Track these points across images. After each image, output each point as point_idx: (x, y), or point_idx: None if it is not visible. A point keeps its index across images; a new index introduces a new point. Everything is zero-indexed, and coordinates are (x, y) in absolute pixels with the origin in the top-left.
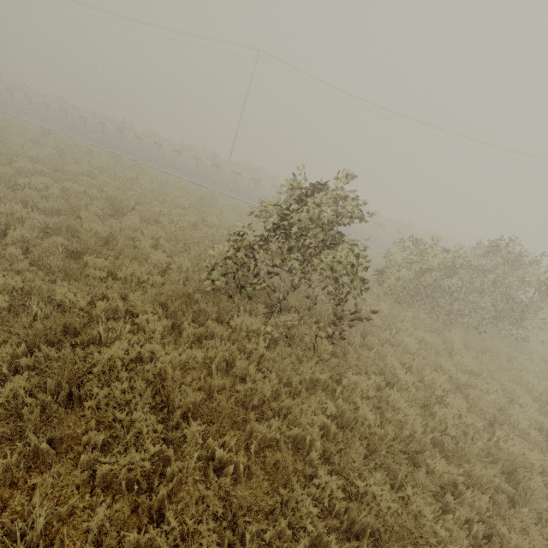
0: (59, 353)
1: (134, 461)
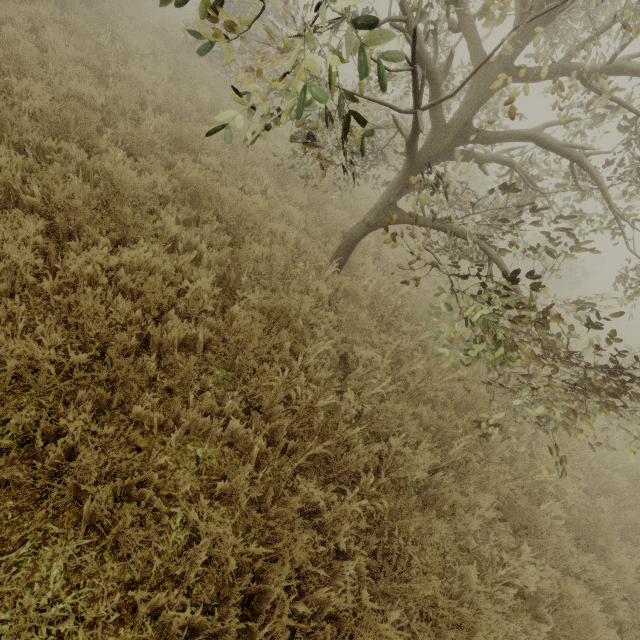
0: (103, 7)
1: (139, 47)
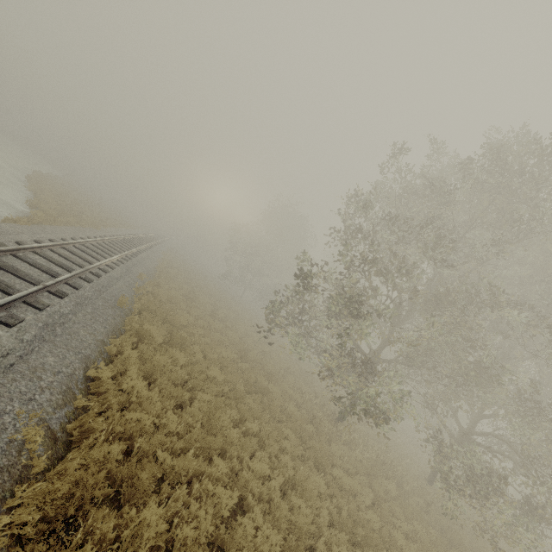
0: None
1: None
